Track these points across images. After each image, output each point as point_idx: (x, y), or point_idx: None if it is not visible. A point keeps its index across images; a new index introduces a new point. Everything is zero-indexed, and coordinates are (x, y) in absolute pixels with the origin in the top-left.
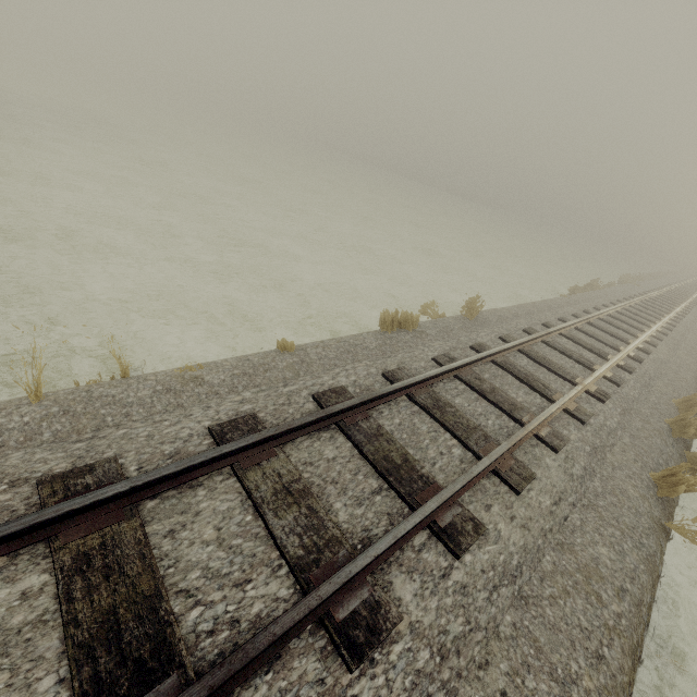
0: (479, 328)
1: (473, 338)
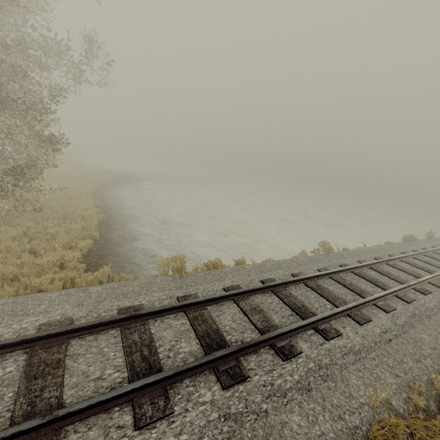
0: (436, 242)
1: (437, 243)
